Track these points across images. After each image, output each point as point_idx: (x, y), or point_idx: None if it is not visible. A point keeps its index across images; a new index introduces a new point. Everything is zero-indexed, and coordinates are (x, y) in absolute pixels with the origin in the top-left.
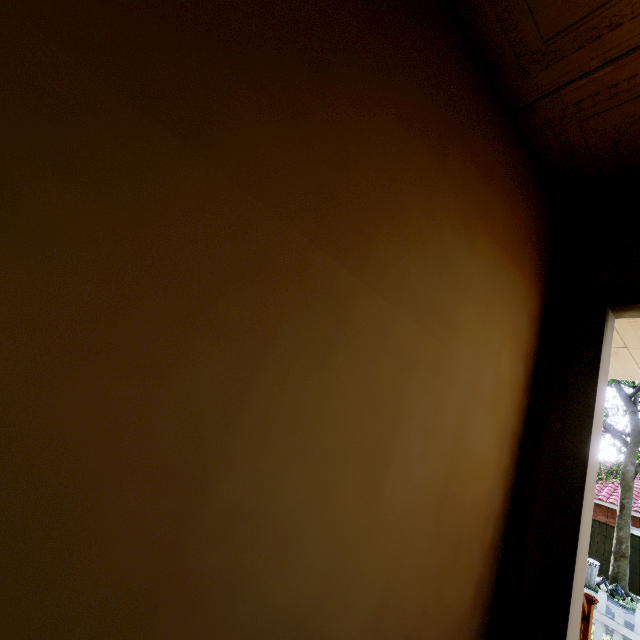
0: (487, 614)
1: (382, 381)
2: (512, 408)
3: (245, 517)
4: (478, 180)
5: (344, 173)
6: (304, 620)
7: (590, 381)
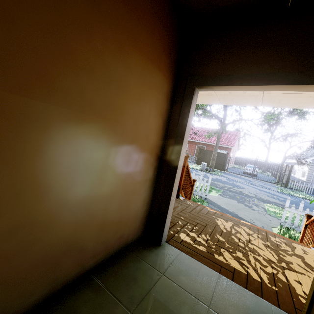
0: (148, 205)
1: (82, 150)
2: (156, 137)
3: (21, 226)
4: (126, 16)
5: (9, 30)
6: (68, 240)
7: (185, 122)
